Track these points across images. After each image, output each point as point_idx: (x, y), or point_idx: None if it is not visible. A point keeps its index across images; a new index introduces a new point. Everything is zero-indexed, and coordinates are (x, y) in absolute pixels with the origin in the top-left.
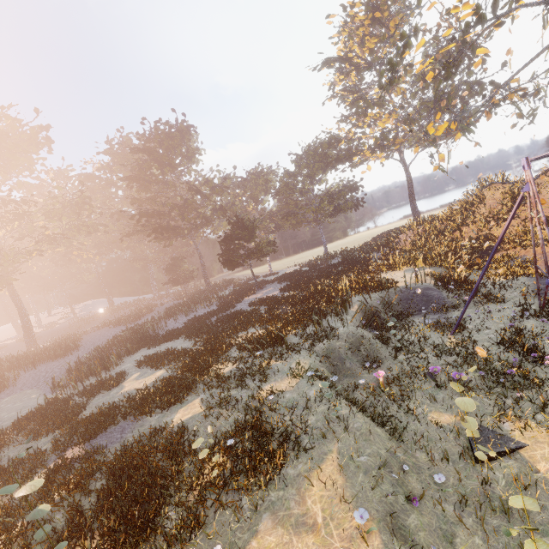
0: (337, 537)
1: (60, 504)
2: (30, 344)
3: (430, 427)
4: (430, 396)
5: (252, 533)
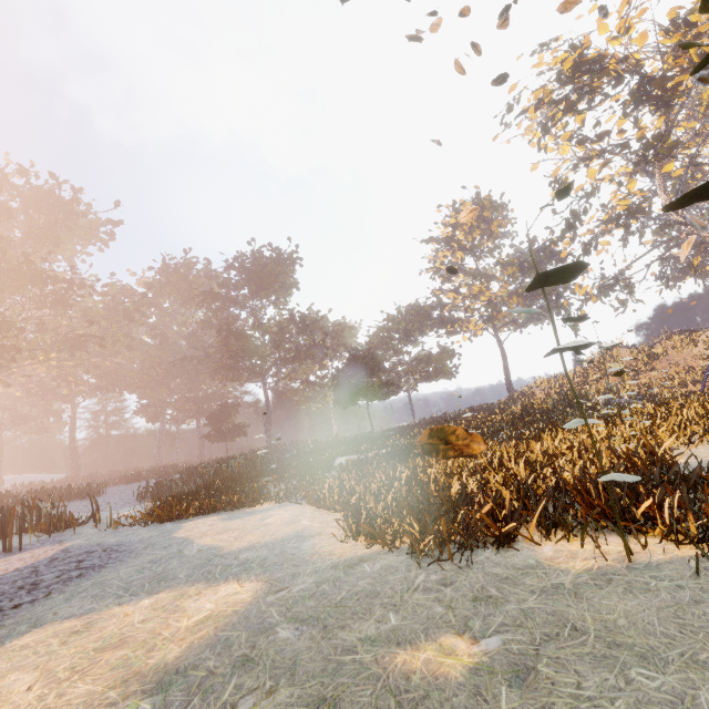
0: None
1: None
2: None
3: None
4: None
5: None
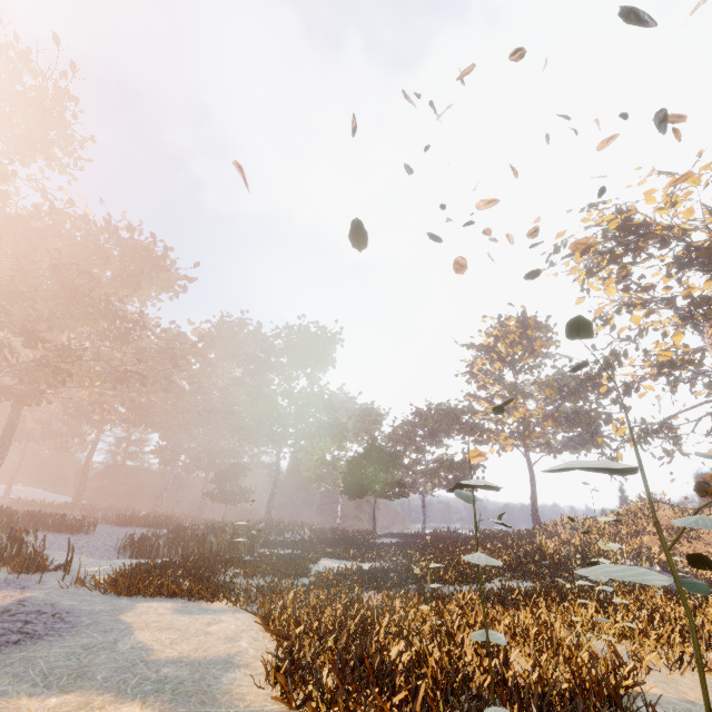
0: None
1: None
2: None
3: None
4: None
5: None
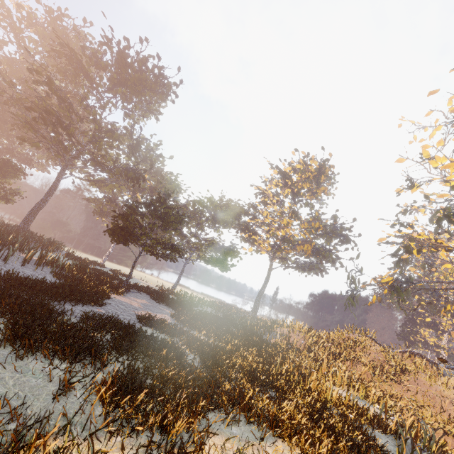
0: None
1: None
2: None
3: None
4: None
5: None
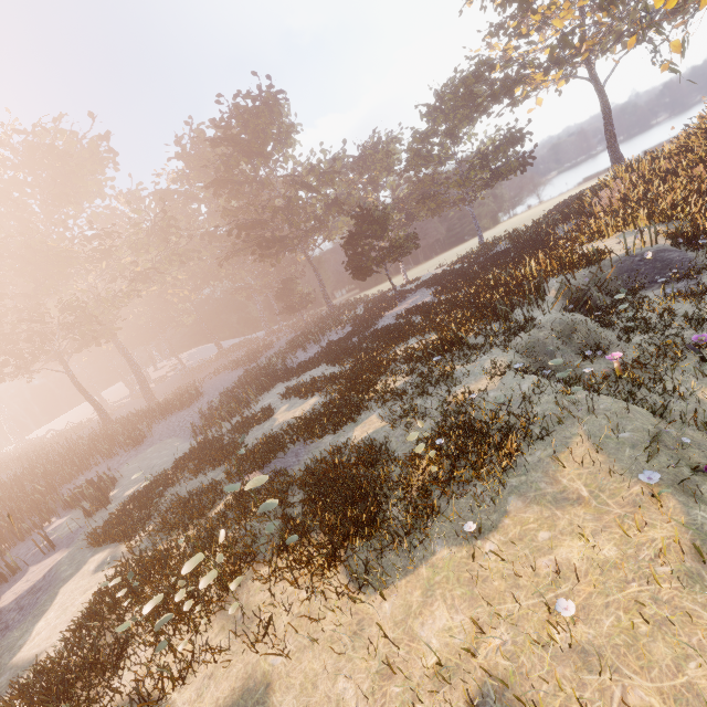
0: (615, 505)
1: (263, 518)
2: (149, 399)
3: (702, 405)
4: (695, 372)
5: (501, 514)
